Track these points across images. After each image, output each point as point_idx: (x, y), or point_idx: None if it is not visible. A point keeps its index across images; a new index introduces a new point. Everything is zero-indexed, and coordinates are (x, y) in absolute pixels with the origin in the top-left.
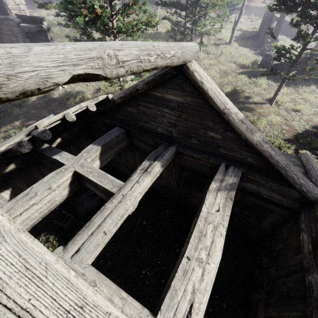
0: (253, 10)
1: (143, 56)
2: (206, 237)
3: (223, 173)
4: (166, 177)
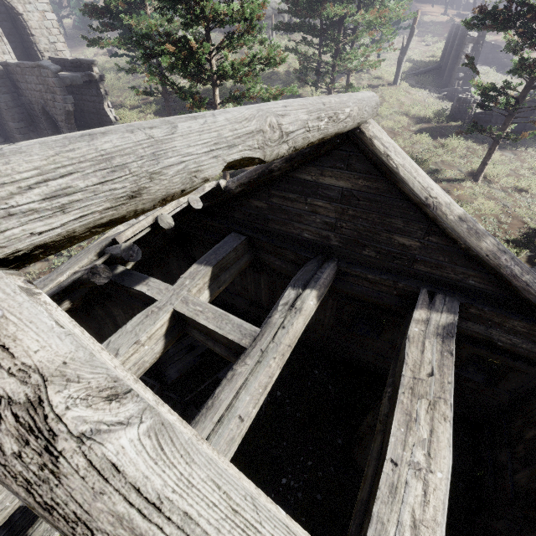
0: (428, 27)
1: (312, 122)
2: (419, 423)
3: (427, 306)
4: (315, 313)
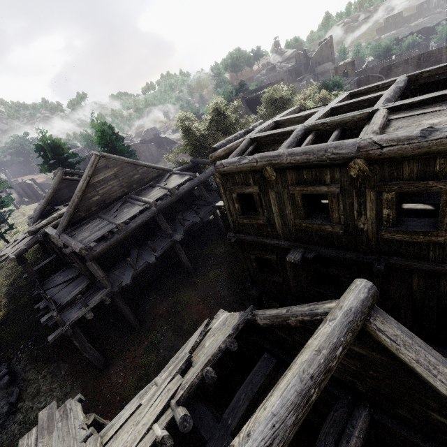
0: None
1: None
2: None
3: None
4: None
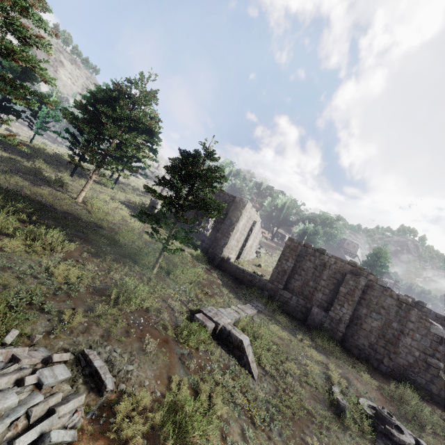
0: None
1: None
2: None
3: None
4: None
